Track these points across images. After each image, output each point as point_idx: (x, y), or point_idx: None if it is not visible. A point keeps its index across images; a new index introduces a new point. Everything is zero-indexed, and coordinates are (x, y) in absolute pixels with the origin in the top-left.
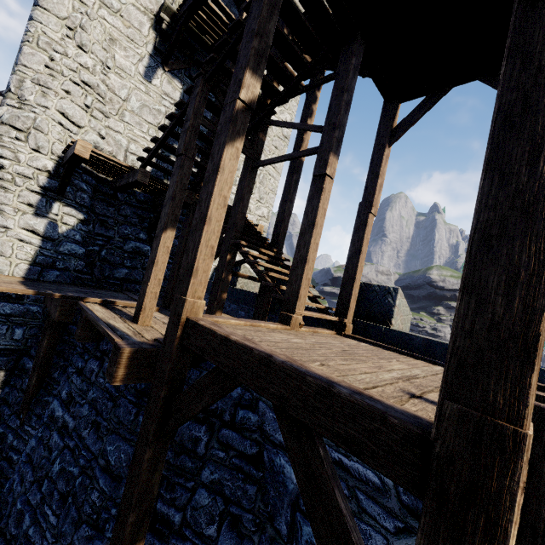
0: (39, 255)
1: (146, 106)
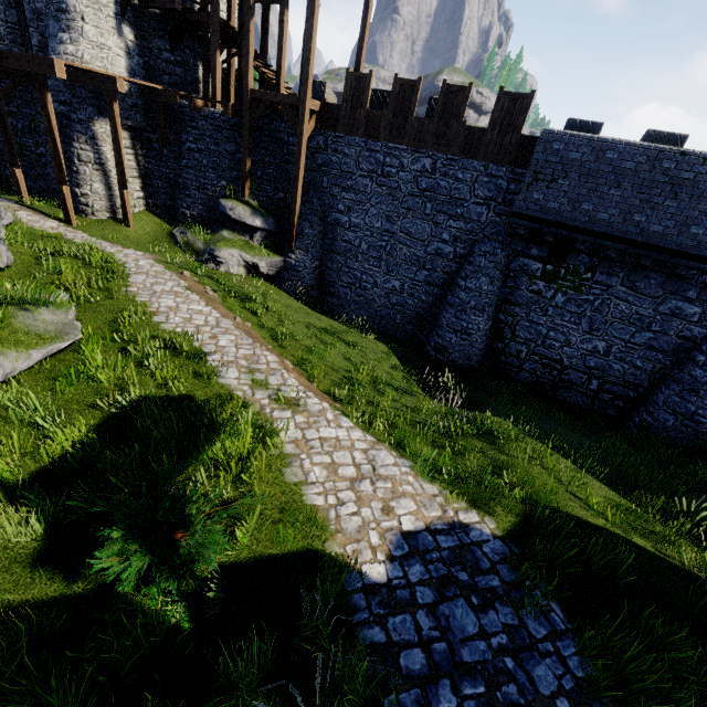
0: (129, 66)
1: None
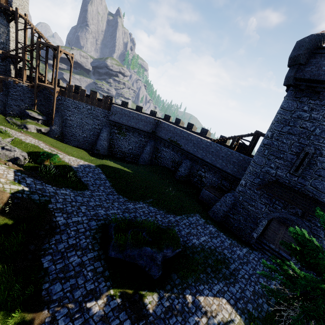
0: None
1: None
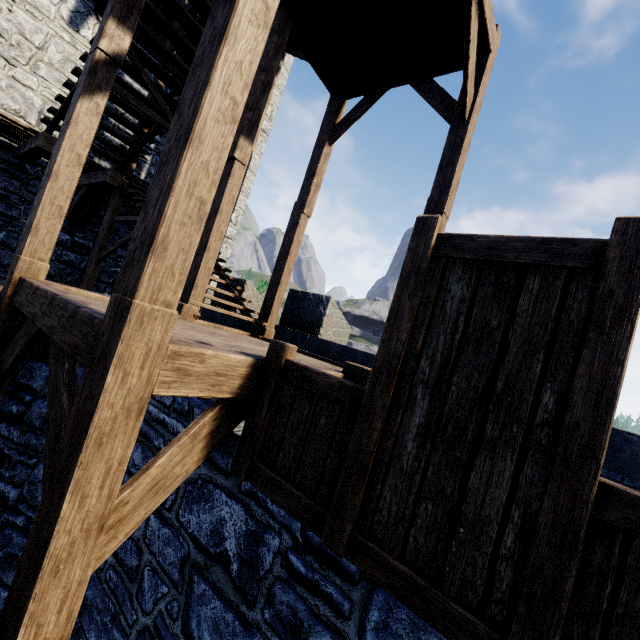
0: None
1: (70, 61)
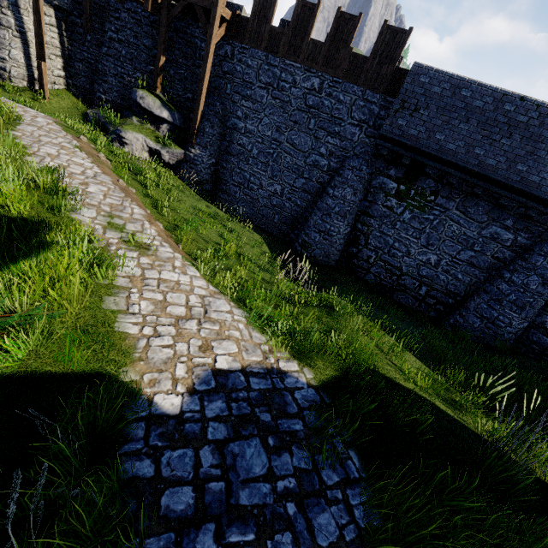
0: None
1: None
